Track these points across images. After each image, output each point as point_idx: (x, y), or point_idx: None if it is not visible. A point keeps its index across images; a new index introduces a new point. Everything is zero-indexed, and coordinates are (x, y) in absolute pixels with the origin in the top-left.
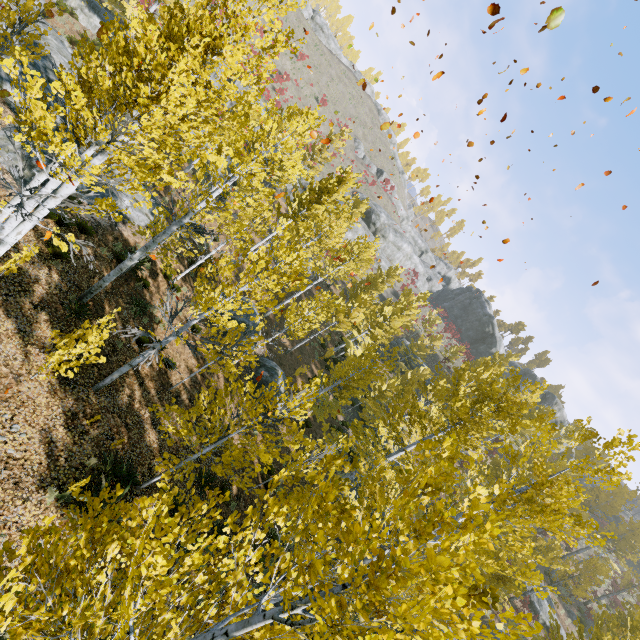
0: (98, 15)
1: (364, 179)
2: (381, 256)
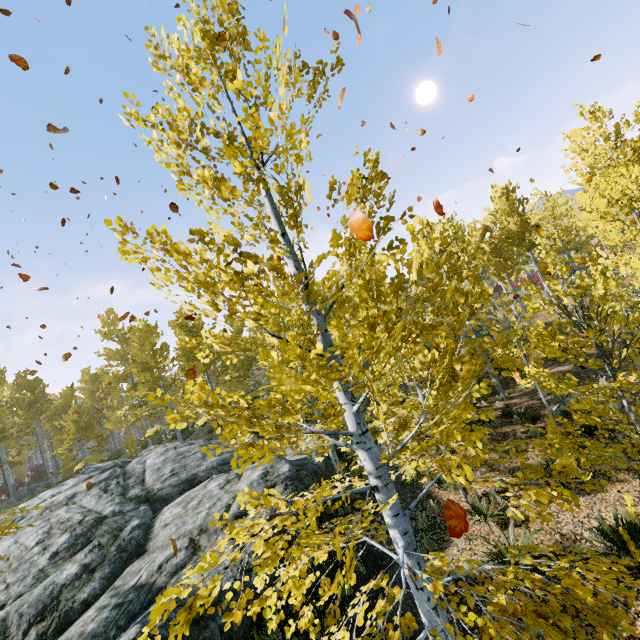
0: None
1: None
2: None
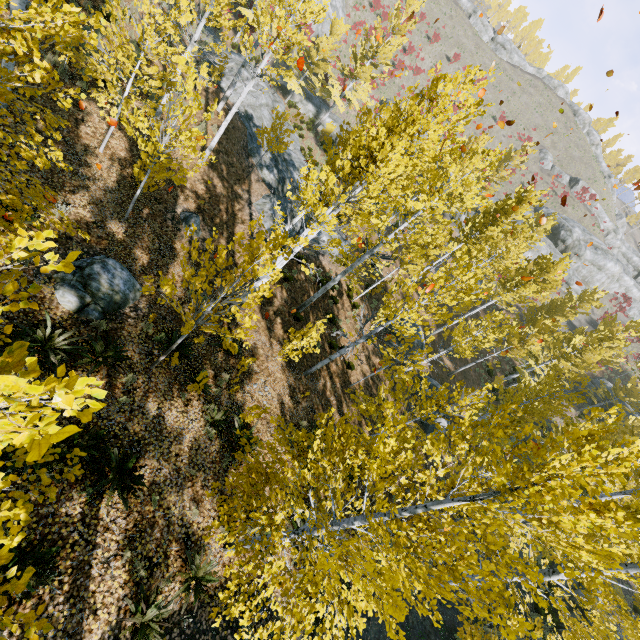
0: (311, 102)
1: (551, 191)
2: (572, 278)
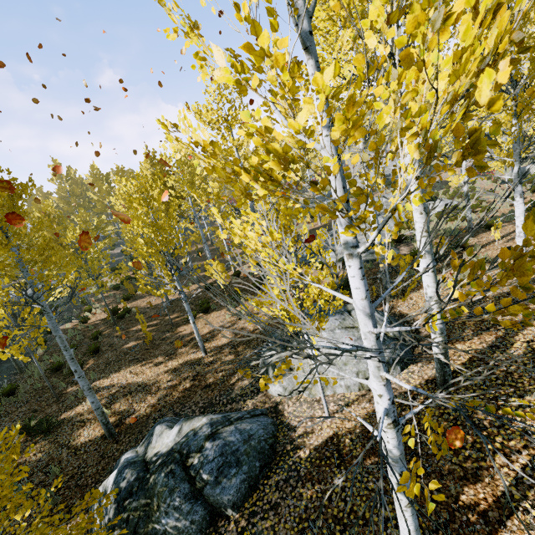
0: None
1: None
2: None
